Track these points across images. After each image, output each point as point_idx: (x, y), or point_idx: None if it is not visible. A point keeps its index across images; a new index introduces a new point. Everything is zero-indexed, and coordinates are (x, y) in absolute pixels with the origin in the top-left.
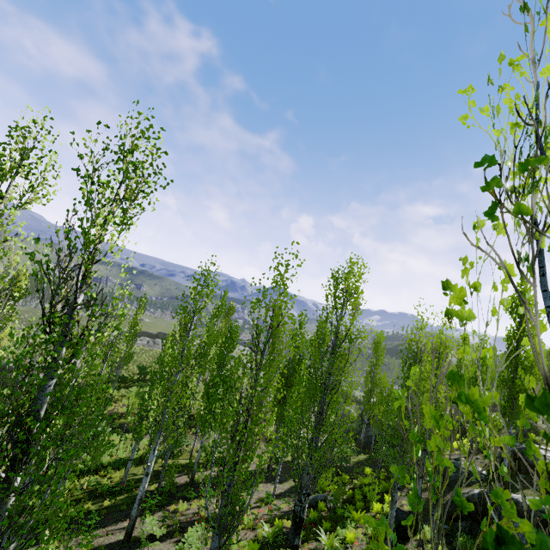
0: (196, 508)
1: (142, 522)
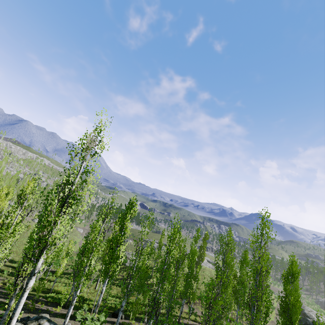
0: None
1: None
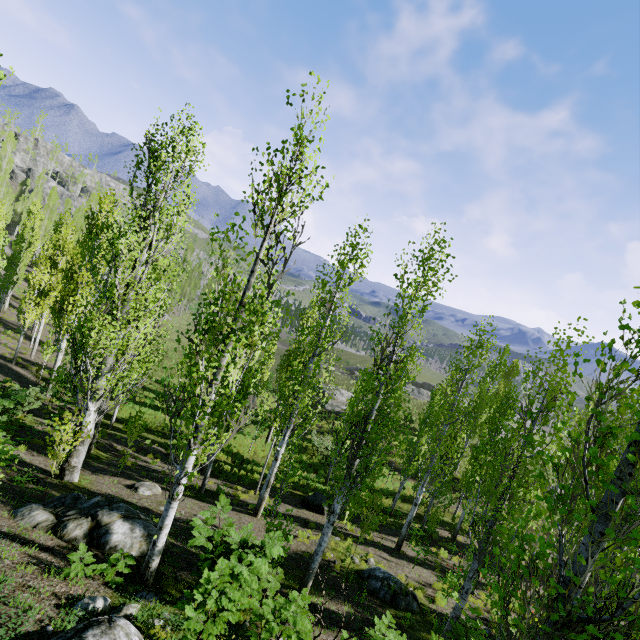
0: (457, 563)
1: (408, 546)
